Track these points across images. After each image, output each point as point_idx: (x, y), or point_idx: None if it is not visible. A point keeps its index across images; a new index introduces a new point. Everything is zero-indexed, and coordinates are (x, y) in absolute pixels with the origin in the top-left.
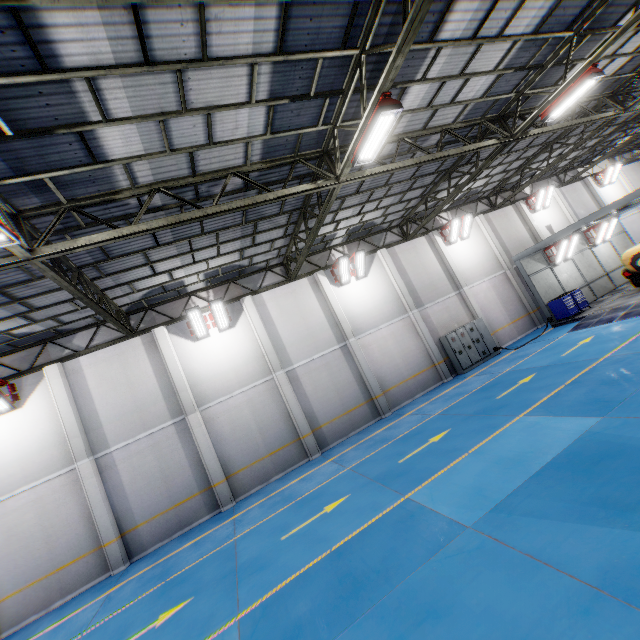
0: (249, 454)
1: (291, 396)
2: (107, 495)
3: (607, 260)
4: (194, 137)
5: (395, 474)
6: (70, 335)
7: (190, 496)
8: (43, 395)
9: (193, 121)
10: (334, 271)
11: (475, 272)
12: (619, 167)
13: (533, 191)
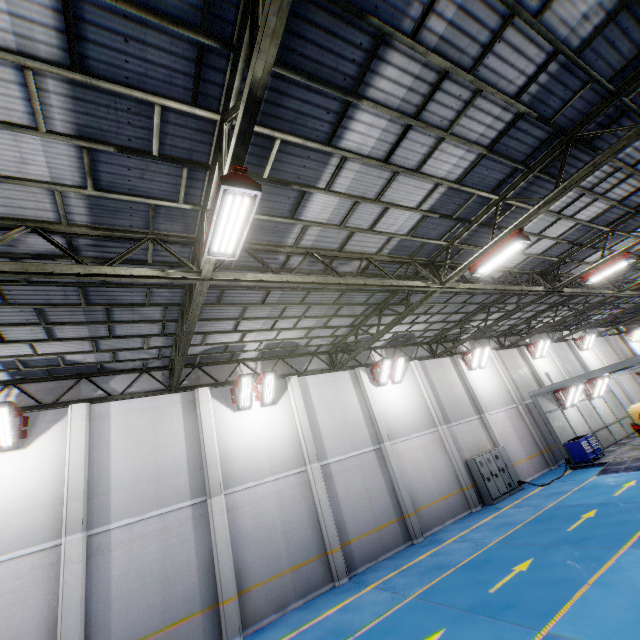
0: (268, 564)
1: (324, 496)
2: (86, 594)
3: (604, 414)
4: (364, 221)
5: (498, 604)
6: (109, 375)
7: (189, 615)
8: (55, 438)
9: (373, 210)
10: (373, 370)
11: (492, 400)
12: (593, 338)
13: (531, 341)
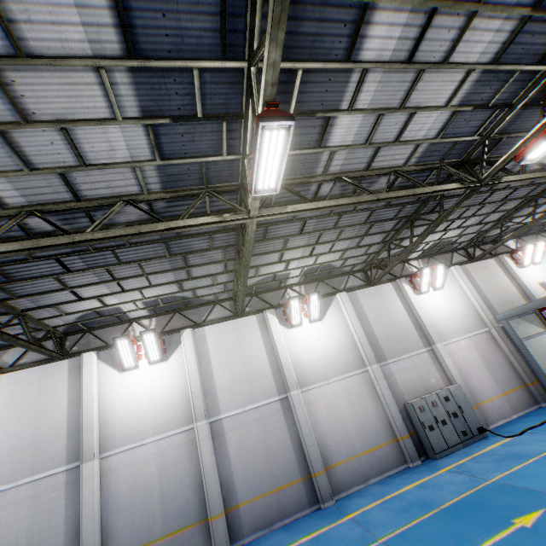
0: (140, 531)
1: (208, 456)
2: None
3: None
4: (59, 156)
5: None
6: (4, 350)
7: None
8: None
9: (48, 136)
10: (286, 311)
11: (451, 327)
12: None
13: (518, 245)
